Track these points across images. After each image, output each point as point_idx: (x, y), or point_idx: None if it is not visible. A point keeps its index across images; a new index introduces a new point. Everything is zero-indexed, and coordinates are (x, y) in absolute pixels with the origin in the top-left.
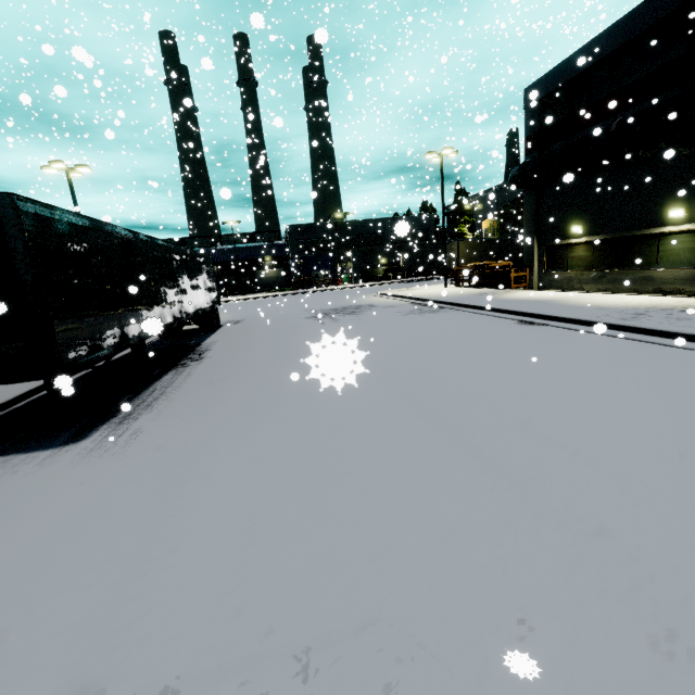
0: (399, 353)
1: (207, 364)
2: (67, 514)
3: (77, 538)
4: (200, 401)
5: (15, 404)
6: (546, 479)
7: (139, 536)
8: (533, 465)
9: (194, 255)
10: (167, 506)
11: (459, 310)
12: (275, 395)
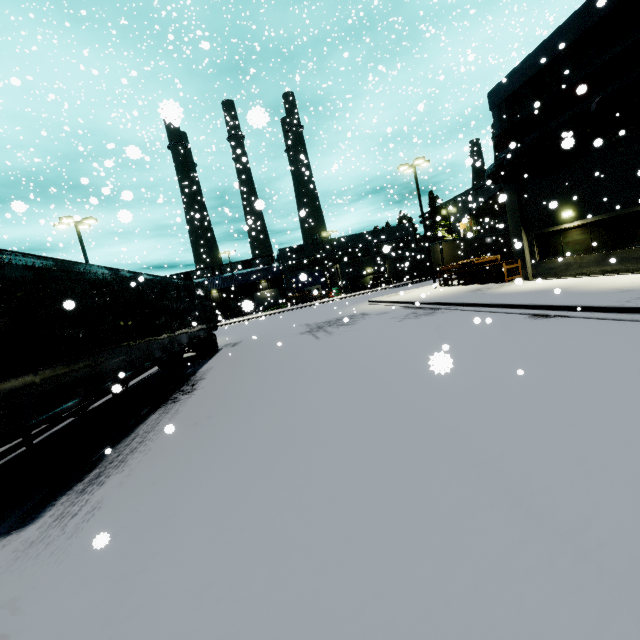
0: (403, 367)
1: (198, 397)
2: None
3: None
4: (179, 451)
5: None
6: None
7: None
8: None
9: (187, 285)
10: None
11: (457, 309)
12: (264, 438)
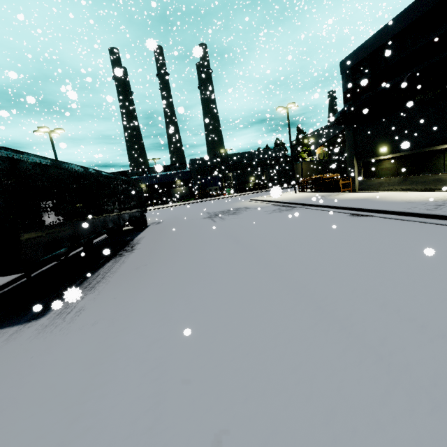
0: (268, 241)
1: (136, 254)
2: (14, 388)
3: (16, 414)
4: (128, 283)
5: (4, 288)
6: (406, 352)
7: (64, 413)
8: (391, 337)
9: (128, 181)
10: (92, 380)
11: (307, 208)
12: (181, 277)
